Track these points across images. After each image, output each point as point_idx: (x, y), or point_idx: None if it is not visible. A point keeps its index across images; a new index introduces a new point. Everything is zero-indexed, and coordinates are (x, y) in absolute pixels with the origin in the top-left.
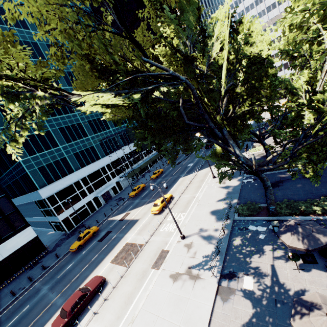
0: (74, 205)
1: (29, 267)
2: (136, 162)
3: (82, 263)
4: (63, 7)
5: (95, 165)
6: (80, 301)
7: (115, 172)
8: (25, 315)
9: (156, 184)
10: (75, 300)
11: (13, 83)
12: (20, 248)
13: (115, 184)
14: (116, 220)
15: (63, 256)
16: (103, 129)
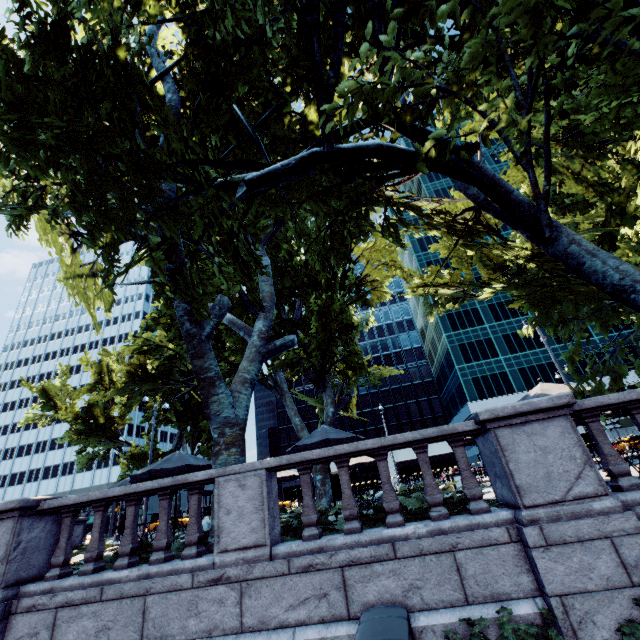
0: None
1: None
2: None
3: None
4: (457, 249)
5: None
6: None
7: None
8: None
9: None
10: None
11: (435, 288)
12: (440, 455)
13: None
14: None
15: None
16: None
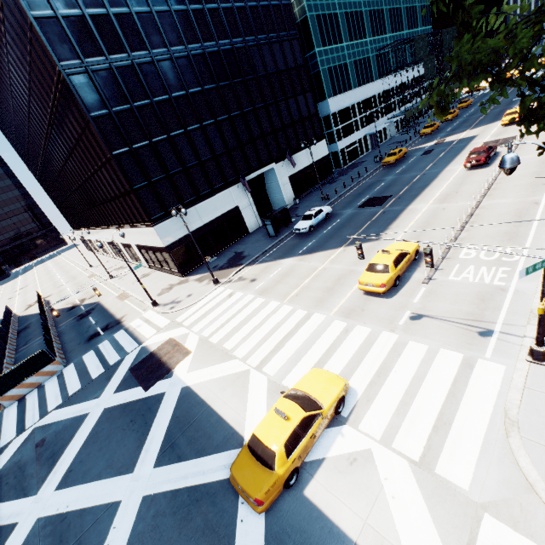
0: (349, 137)
1: (326, 184)
2: (404, 104)
3: (421, 163)
4: None
5: (370, 88)
6: (489, 149)
7: (384, 110)
8: (392, 183)
9: (462, 122)
10: (485, 147)
11: None
12: (319, 160)
13: (388, 124)
14: (427, 146)
15: (373, 171)
16: (381, 32)
